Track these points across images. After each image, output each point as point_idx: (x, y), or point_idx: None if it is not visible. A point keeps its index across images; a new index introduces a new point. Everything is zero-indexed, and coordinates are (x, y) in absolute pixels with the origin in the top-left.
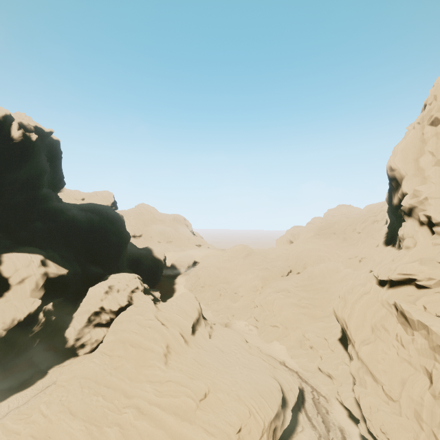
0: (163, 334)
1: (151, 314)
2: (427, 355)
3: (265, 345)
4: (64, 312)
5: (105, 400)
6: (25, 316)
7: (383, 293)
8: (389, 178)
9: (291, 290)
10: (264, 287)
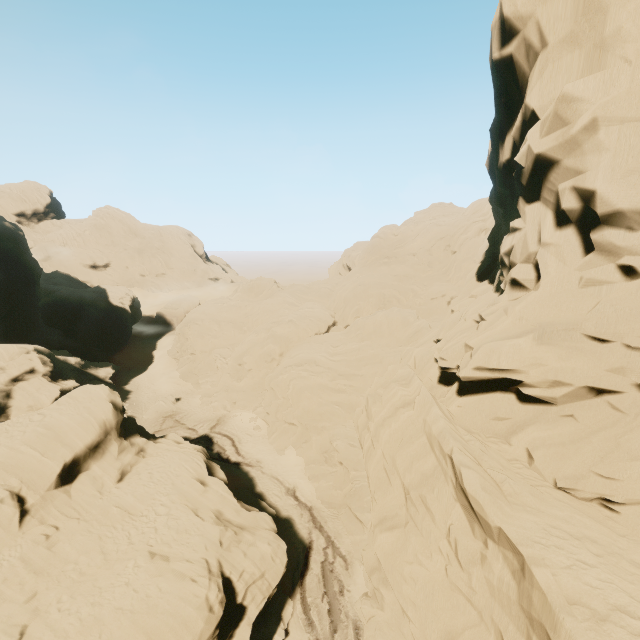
0: None
1: None
2: (511, 613)
3: (273, 456)
4: None
5: None
6: None
7: (434, 416)
8: (495, 79)
9: (321, 361)
10: (285, 353)
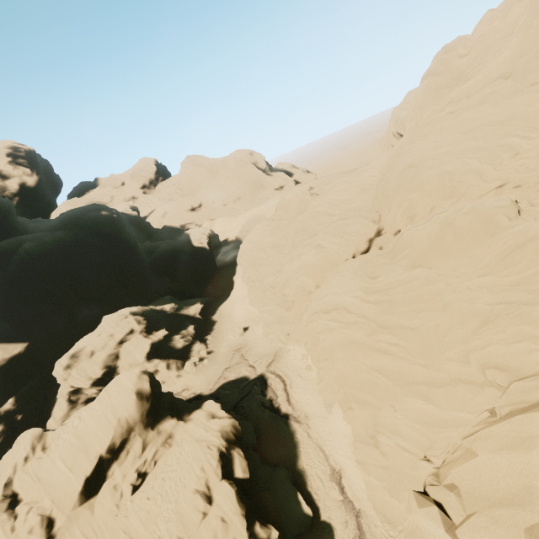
0: None
1: (1, 483)
2: None
3: (320, 413)
4: (53, 390)
5: None
6: None
7: None
8: None
9: (353, 306)
10: (321, 283)
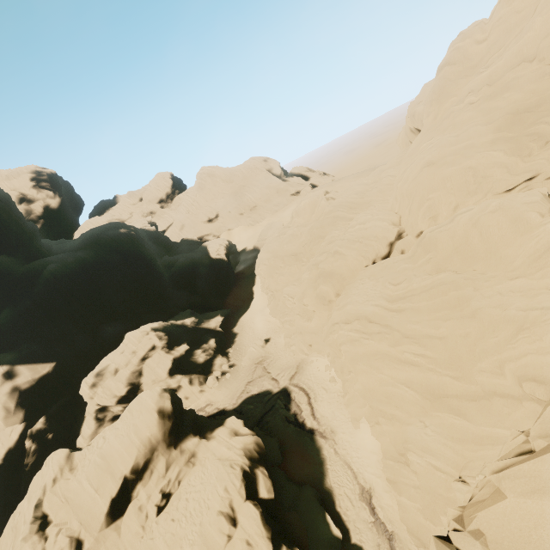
0: None
1: (31, 504)
2: None
3: (347, 428)
4: (81, 409)
5: None
6: (2, 457)
7: None
8: None
9: (375, 315)
10: (341, 292)
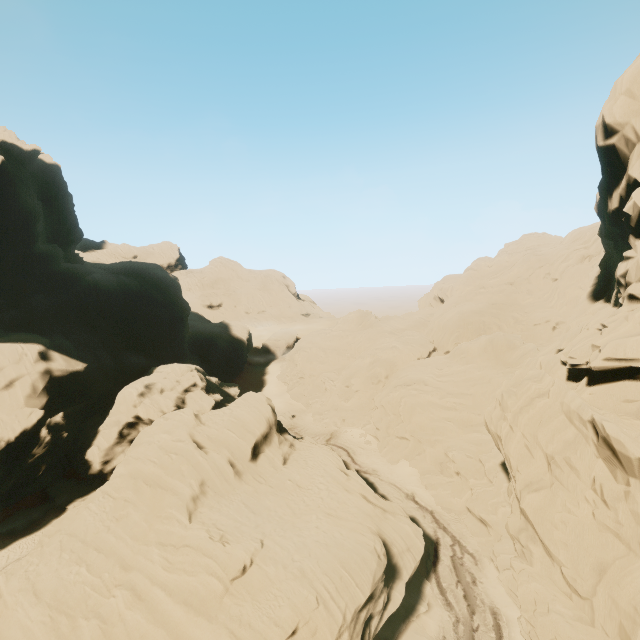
0: (197, 464)
1: (183, 432)
2: None
3: (387, 467)
4: (88, 424)
5: (90, 573)
6: (16, 435)
7: (571, 397)
8: (601, 156)
9: (429, 381)
10: (390, 376)
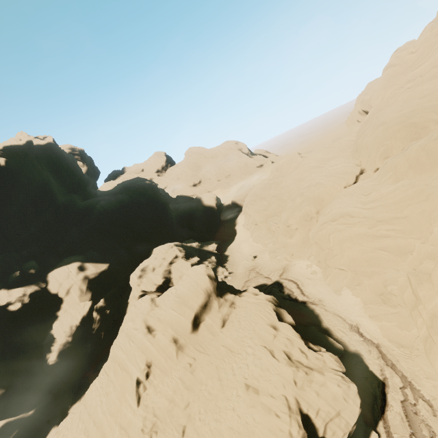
0: (146, 349)
1: (138, 320)
2: None
3: (331, 296)
4: (124, 298)
5: None
6: (79, 321)
7: None
8: None
9: (355, 212)
10: (320, 211)
